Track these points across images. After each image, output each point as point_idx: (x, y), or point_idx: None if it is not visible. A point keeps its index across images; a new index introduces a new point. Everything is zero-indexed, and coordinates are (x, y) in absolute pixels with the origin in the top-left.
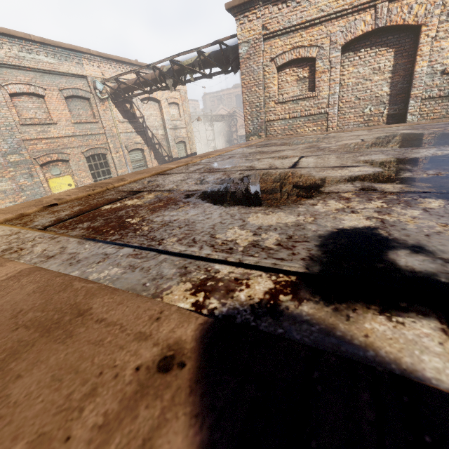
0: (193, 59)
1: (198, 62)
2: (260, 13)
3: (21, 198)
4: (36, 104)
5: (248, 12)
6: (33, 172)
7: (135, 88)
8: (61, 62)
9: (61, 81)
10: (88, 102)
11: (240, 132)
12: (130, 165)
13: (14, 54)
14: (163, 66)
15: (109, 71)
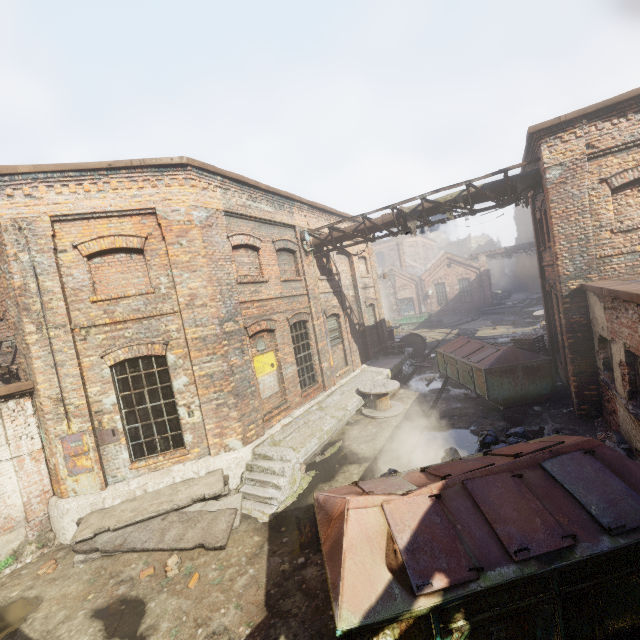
0: (455, 195)
1: (462, 197)
2: (582, 132)
3: (230, 385)
4: (251, 258)
5: (561, 133)
6: (244, 346)
7: (357, 235)
8: (277, 210)
9: (274, 231)
10: (292, 256)
11: (400, 295)
12: (328, 337)
13: (242, 202)
14: (402, 207)
15: (312, 221)
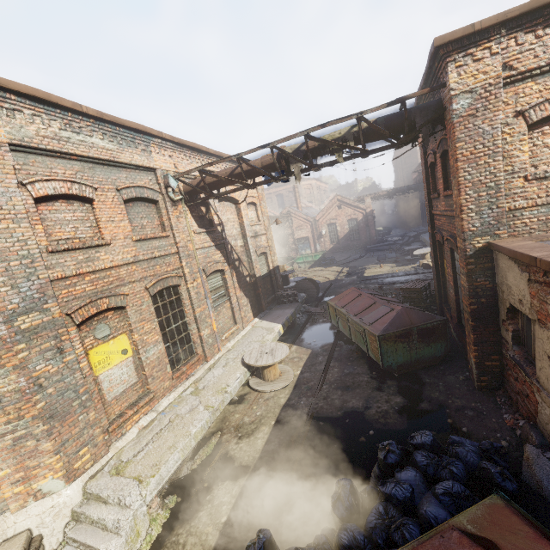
0: (344, 131)
1: (352, 135)
2: (498, 47)
3: (34, 406)
4: (78, 213)
5: (473, 48)
6: (64, 342)
7: (233, 180)
8: (122, 147)
9: (119, 175)
10: (154, 207)
11: (297, 235)
12: (210, 298)
13: (51, 132)
14: (283, 146)
15: (182, 163)
